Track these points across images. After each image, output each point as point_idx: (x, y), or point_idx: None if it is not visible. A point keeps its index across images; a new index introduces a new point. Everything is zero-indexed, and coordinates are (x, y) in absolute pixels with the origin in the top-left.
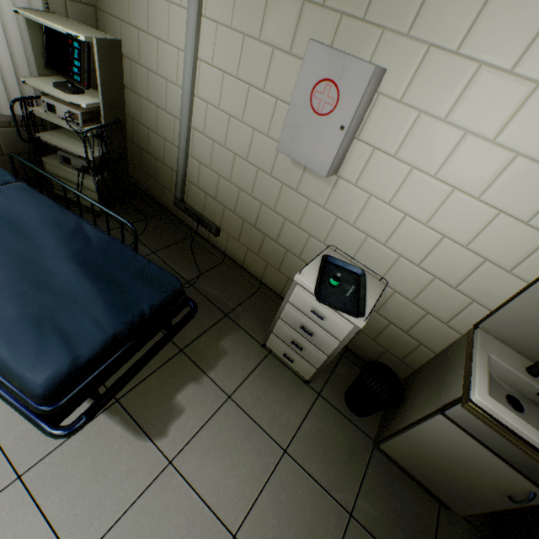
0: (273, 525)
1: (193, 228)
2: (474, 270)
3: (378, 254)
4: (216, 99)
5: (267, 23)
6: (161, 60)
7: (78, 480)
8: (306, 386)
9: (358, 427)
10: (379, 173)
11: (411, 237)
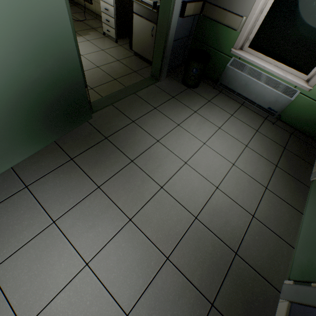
0: (93, 57)
1: (85, 7)
2: None
3: None
4: None
5: None
6: None
7: None
8: (116, 44)
9: (131, 52)
10: None
11: None
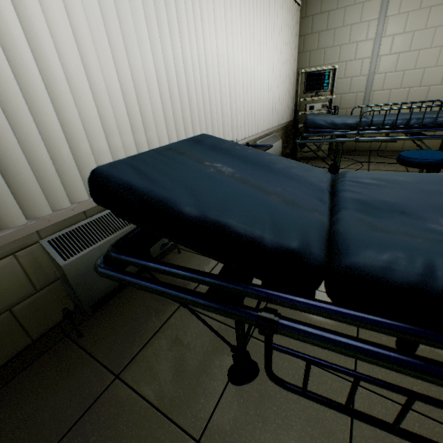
0: None
1: (369, 150)
2: None
3: None
4: (392, 69)
5: (430, 20)
6: (347, 70)
7: None
8: None
9: None
10: None
11: None
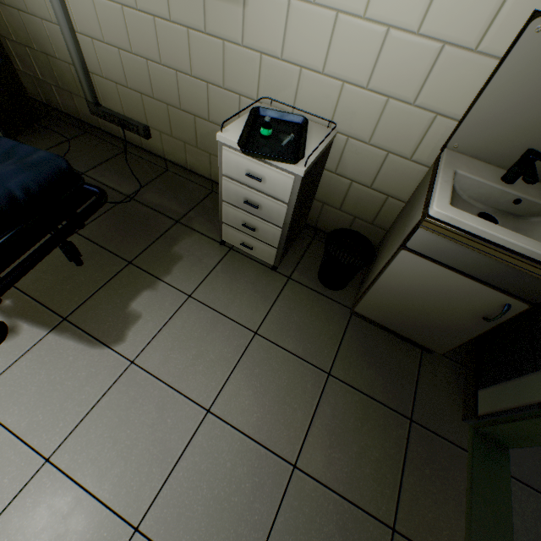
0: (248, 396)
1: (123, 139)
2: (432, 67)
3: (319, 91)
4: None
5: None
6: None
7: (35, 393)
8: (274, 273)
9: (333, 300)
10: None
11: (351, 47)
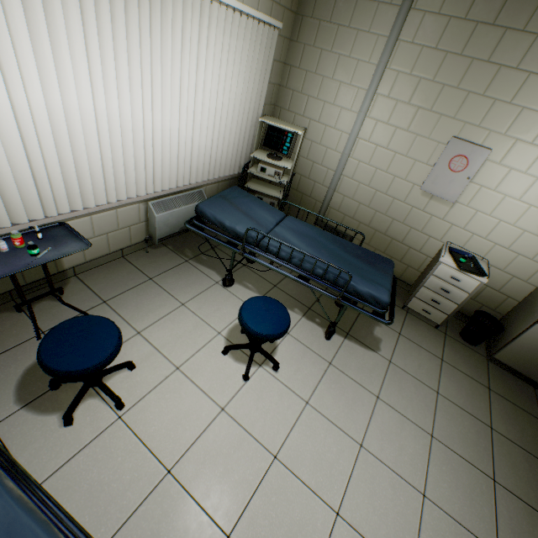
0: (453, 390)
1: None
2: None
3: (480, 244)
4: (366, 159)
5: (414, 123)
6: (325, 136)
7: (355, 366)
8: (436, 329)
9: (474, 351)
10: (483, 199)
11: (503, 233)
